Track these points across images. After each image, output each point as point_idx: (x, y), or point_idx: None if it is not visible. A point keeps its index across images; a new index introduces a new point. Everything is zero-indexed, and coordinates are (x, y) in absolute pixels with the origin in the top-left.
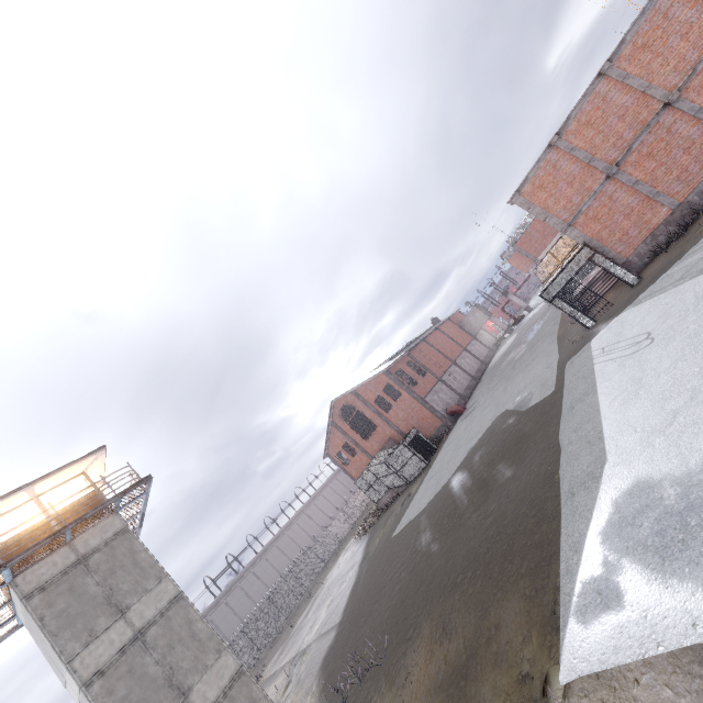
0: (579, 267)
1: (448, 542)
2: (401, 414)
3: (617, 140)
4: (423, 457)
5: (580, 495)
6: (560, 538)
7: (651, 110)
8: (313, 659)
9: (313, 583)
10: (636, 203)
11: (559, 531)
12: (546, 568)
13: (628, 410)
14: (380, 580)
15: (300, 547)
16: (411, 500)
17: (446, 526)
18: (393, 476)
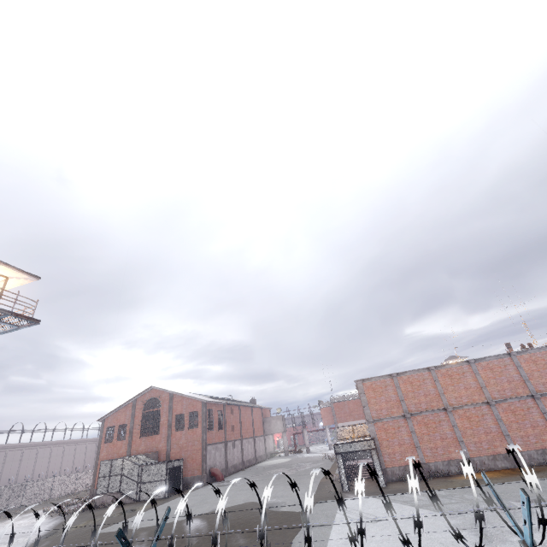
0: (363, 448)
1: None
2: (183, 441)
3: (418, 403)
4: (169, 488)
5: None
6: None
7: (438, 405)
8: None
9: None
10: (408, 442)
11: None
12: None
13: None
14: None
15: None
16: (134, 514)
17: None
18: (134, 483)
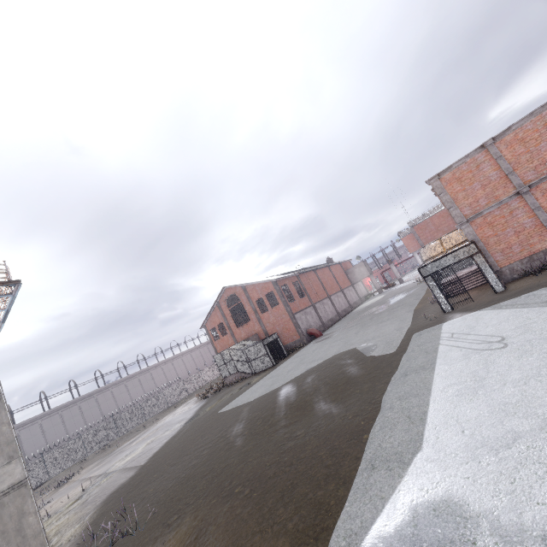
0: (460, 258)
1: (251, 443)
2: (272, 319)
3: (540, 164)
4: (273, 358)
5: (380, 474)
6: (340, 513)
7: None
8: (106, 488)
9: (153, 418)
10: (530, 225)
11: (343, 502)
12: (311, 542)
13: (461, 404)
14: (188, 446)
15: (156, 386)
16: (248, 388)
17: (257, 428)
18: (245, 363)
